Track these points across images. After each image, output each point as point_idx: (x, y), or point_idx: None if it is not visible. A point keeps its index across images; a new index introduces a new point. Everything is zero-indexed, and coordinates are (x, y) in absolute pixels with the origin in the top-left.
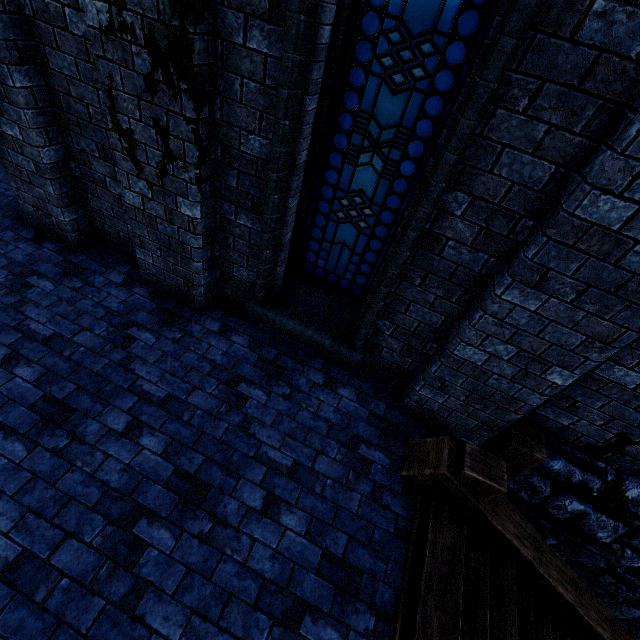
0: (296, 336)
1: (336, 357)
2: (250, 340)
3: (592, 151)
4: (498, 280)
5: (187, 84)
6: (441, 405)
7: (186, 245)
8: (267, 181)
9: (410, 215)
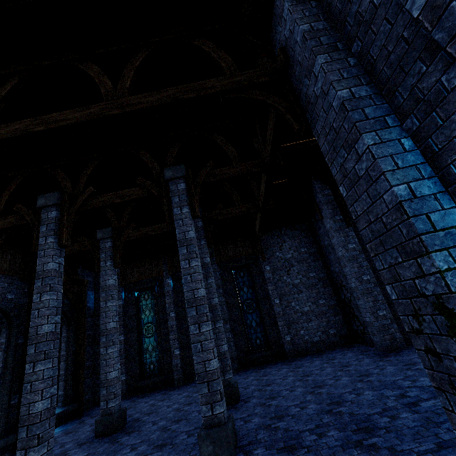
0: None
1: None
2: None
3: None
4: None
5: None
6: None
7: None
8: None
9: None
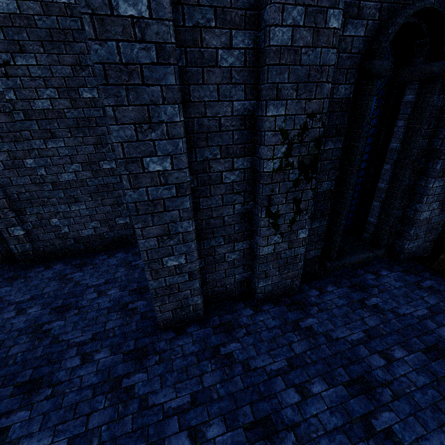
0: (356, 263)
1: (374, 259)
2: (333, 285)
3: (435, 131)
4: (424, 183)
5: (315, 174)
6: (416, 246)
7: (298, 255)
8: (347, 196)
9: (397, 177)
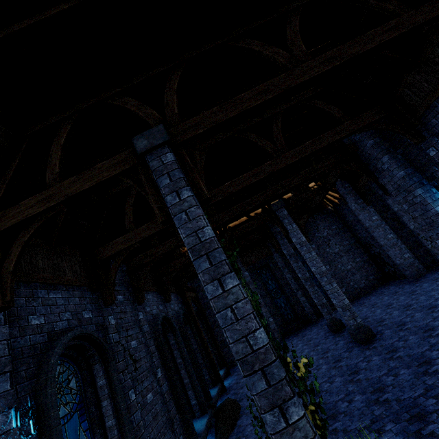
0: None
1: None
2: None
3: None
4: None
5: None
6: None
7: None
8: None
9: None
